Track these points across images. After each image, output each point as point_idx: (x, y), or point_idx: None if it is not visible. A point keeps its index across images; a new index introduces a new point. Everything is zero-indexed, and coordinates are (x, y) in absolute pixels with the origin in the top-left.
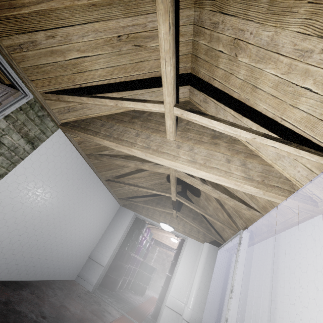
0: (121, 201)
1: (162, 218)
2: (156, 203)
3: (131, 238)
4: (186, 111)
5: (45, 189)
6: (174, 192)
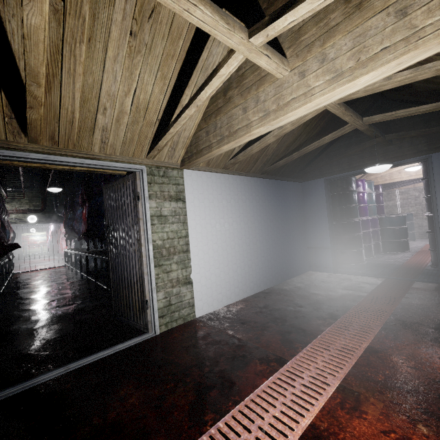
0: (298, 178)
1: (368, 159)
2: (344, 148)
3: (343, 206)
4: (268, 27)
5: (220, 222)
6: (354, 121)
